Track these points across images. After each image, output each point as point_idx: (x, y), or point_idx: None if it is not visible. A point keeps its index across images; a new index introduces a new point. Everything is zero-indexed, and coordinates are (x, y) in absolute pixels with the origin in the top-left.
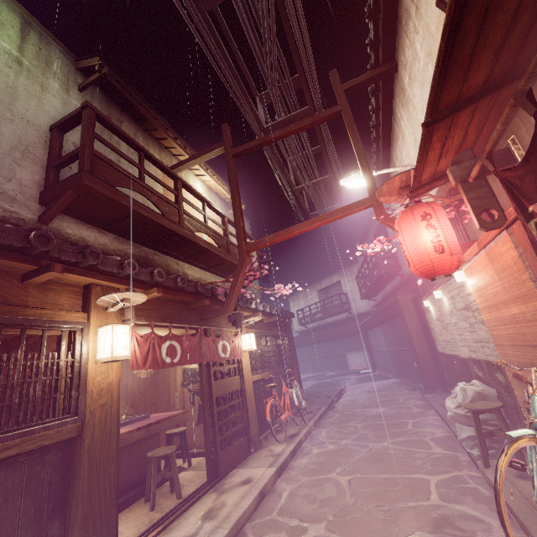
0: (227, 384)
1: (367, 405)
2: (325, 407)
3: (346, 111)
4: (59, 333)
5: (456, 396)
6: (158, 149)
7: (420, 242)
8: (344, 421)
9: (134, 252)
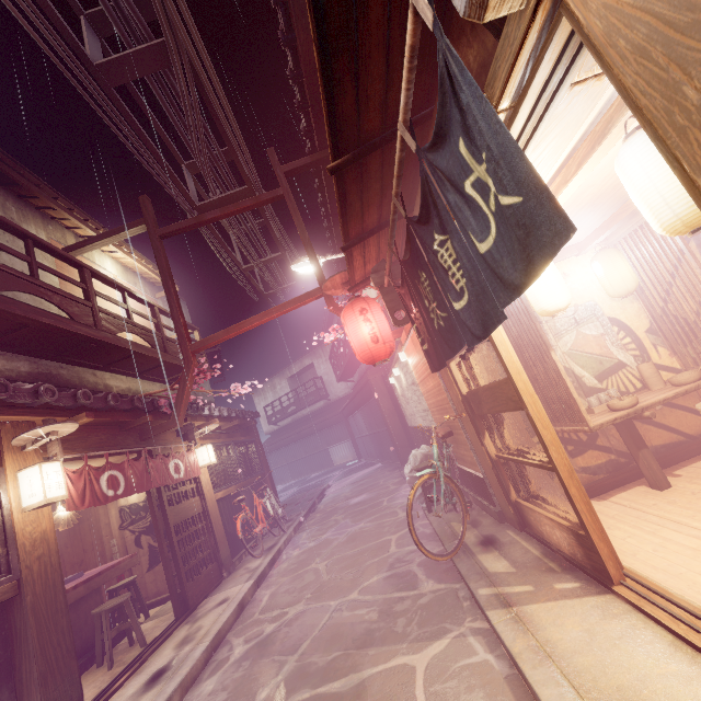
0: (186, 509)
1: (350, 497)
2: (305, 511)
3: (288, 196)
4: None
5: (410, 462)
6: (41, 222)
7: (361, 335)
8: (326, 518)
9: (31, 369)
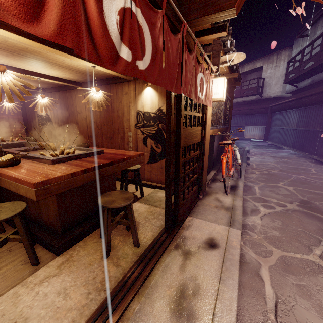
0: (192, 135)
1: (282, 169)
2: (245, 163)
3: None
4: None
5: None
6: None
7: None
8: (270, 180)
9: None
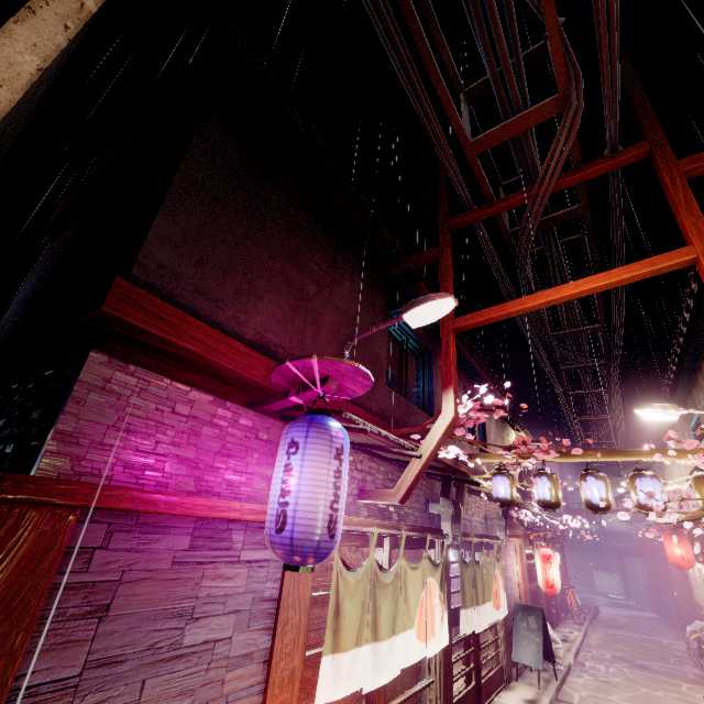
0: None
1: (628, 625)
2: (591, 615)
3: None
4: None
5: (691, 626)
6: (505, 426)
7: (674, 552)
8: (611, 628)
9: None
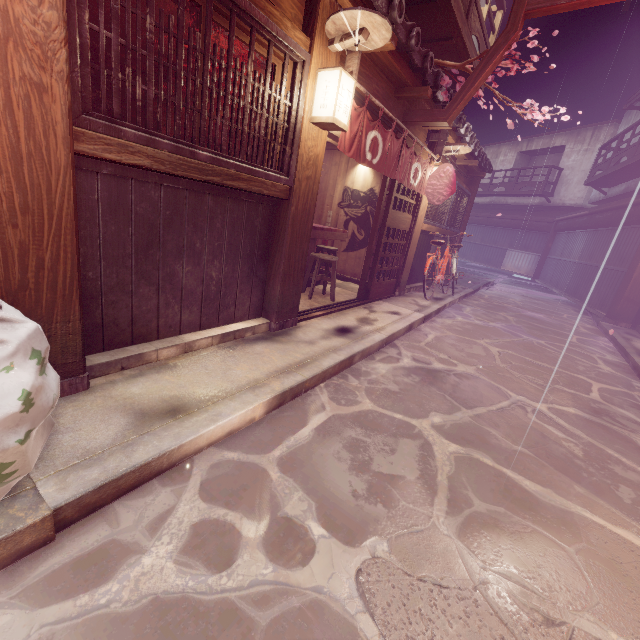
0: (400, 220)
1: (521, 306)
2: (471, 289)
3: None
4: (274, 61)
5: None
6: None
7: None
8: (492, 309)
9: None
